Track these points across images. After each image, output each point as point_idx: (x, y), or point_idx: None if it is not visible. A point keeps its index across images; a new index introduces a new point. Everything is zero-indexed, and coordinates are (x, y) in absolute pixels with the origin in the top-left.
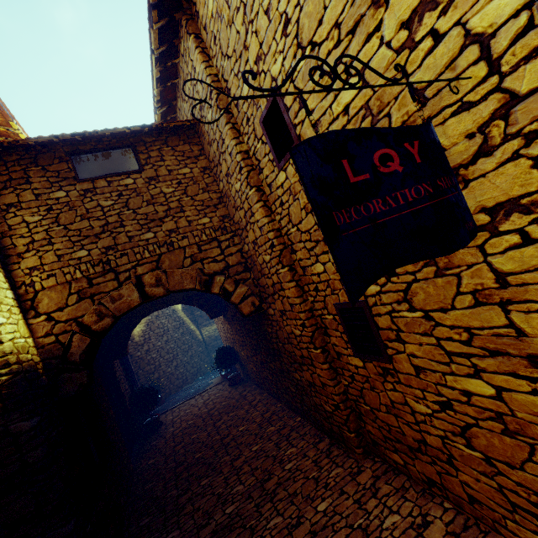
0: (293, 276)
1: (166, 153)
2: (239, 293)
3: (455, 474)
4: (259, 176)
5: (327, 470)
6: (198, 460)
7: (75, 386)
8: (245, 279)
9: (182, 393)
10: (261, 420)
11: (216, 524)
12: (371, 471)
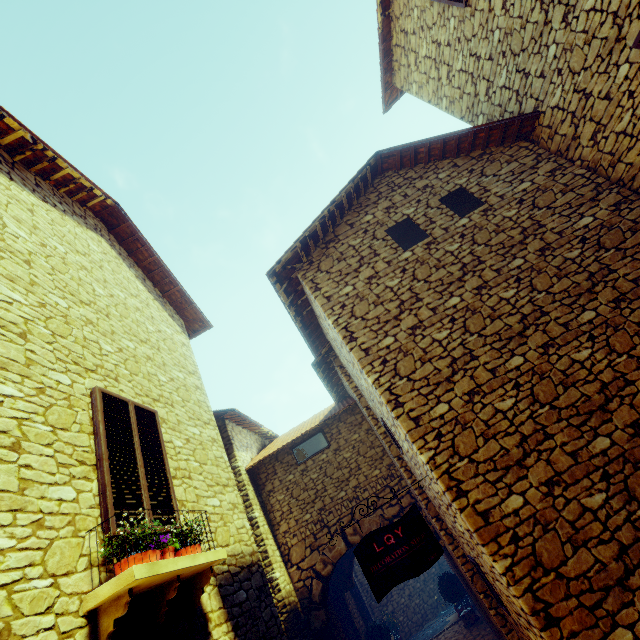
0: (441, 525)
1: (341, 427)
2: None
3: None
4: (396, 448)
5: None
6: None
7: (319, 622)
8: None
9: (421, 634)
10: None
11: None
12: None
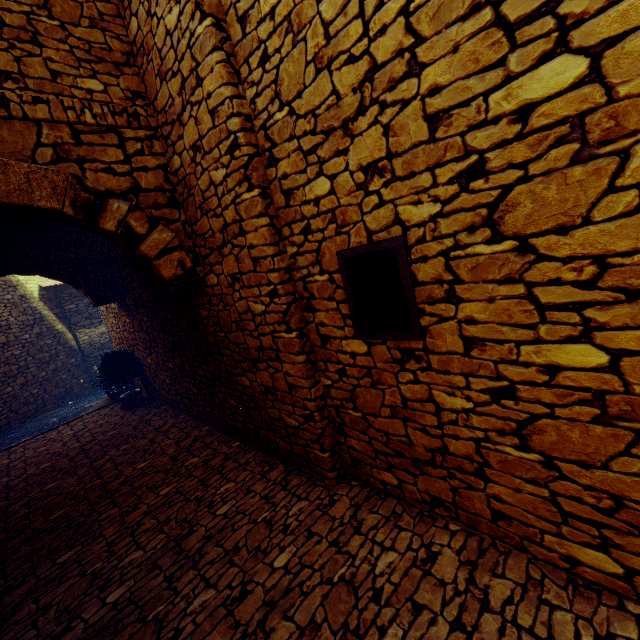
0: (267, 207)
1: None
2: (156, 241)
3: (481, 487)
4: None
5: (285, 506)
6: (56, 522)
7: None
8: (170, 220)
9: (34, 425)
10: (177, 451)
11: (85, 626)
12: (349, 499)
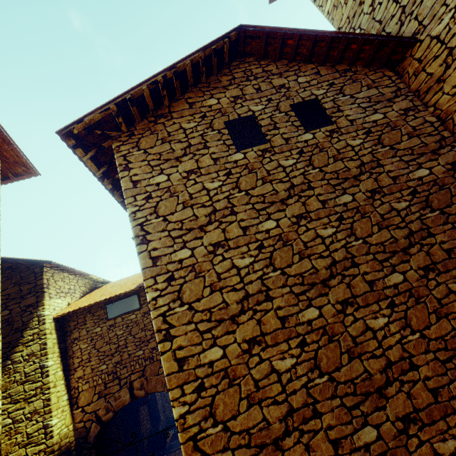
0: None
1: None
2: None
3: None
4: None
5: None
6: None
7: None
8: None
9: None
10: None
11: None
12: None
